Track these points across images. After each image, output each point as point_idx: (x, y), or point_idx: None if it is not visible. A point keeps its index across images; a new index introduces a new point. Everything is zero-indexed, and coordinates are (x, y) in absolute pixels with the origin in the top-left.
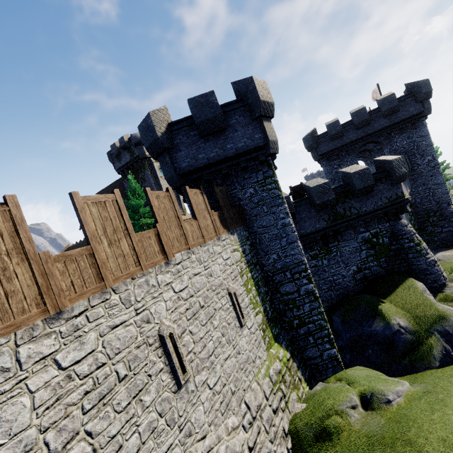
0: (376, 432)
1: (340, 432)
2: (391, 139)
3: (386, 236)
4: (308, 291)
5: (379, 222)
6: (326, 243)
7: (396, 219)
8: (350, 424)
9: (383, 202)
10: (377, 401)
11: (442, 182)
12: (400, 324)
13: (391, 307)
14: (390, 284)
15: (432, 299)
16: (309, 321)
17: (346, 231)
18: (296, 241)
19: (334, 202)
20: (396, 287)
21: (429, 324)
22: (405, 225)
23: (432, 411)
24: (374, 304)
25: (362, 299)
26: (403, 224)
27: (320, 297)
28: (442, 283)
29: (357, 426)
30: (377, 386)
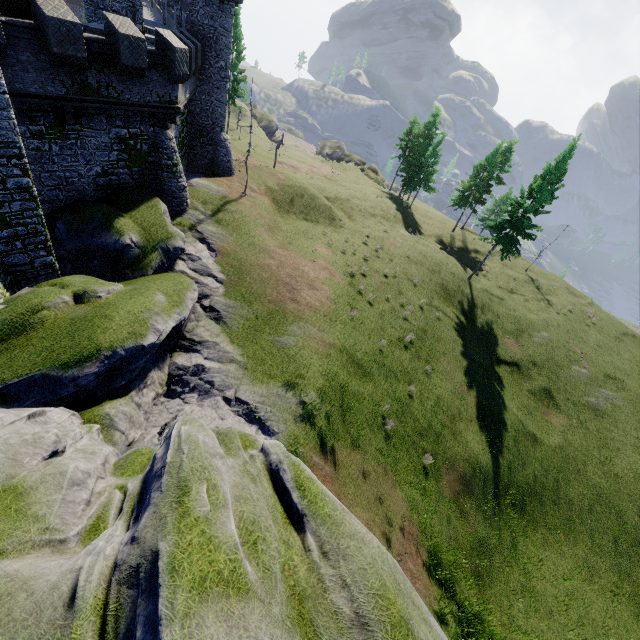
0: (81, 316)
1: (45, 321)
2: (194, 3)
3: (147, 143)
4: (22, 187)
5: (143, 123)
6: (62, 121)
7: (162, 127)
8: (58, 314)
9: (154, 100)
10: (89, 297)
11: (225, 103)
12: (133, 239)
13: (129, 223)
14: (136, 200)
15: (168, 222)
16: (19, 224)
17: (97, 115)
18: (6, 109)
19: (85, 64)
20: (142, 203)
21: (157, 242)
22: (170, 139)
23: (131, 299)
24: (112, 217)
25: (100, 209)
26: (168, 136)
27: (41, 196)
28: (184, 209)
29: (64, 315)
30: (92, 287)
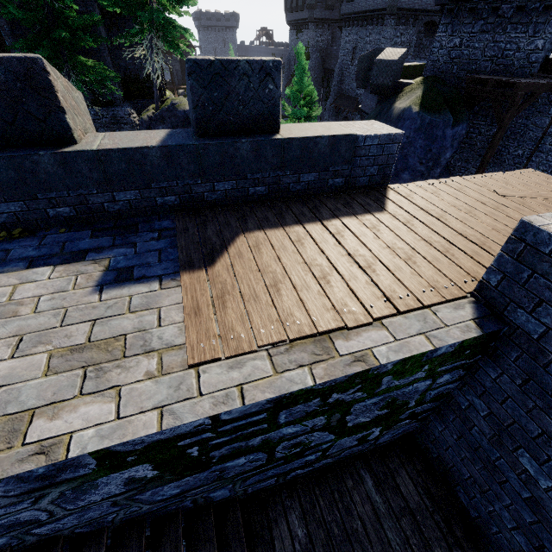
0: None
1: None
2: None
3: None
4: None
5: None
6: None
7: None
8: None
9: None
10: None
11: None
12: None
13: None
14: None
15: None
16: None
17: None
18: None
19: None
20: None
21: None
22: None
23: None
24: None
25: None
26: None
27: None
28: None
29: None
30: None
